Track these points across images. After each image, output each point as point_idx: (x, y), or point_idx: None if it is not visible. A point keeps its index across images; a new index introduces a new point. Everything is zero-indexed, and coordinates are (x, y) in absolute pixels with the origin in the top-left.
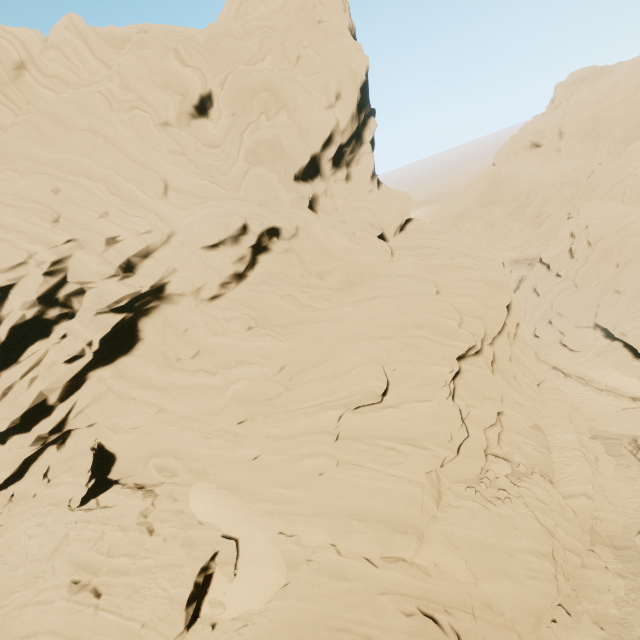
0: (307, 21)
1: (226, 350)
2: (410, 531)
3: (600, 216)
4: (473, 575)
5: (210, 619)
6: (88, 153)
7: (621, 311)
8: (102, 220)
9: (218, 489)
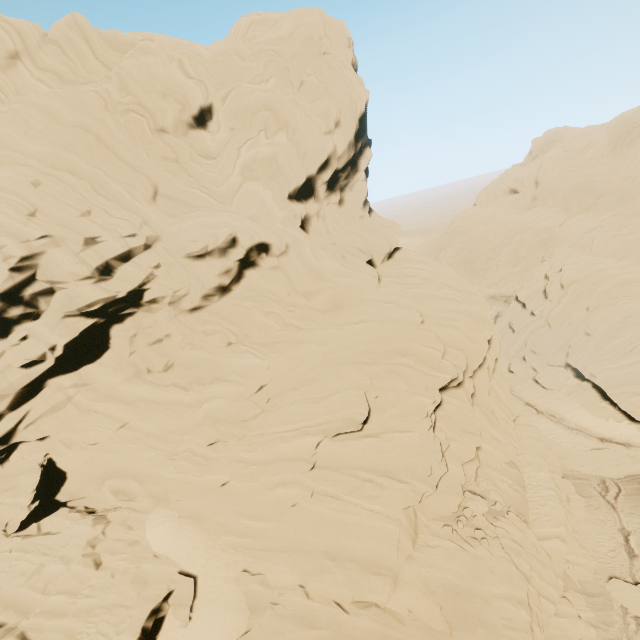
0: (313, 51)
1: (202, 365)
2: (385, 572)
3: (572, 261)
4: (448, 623)
5: None
6: (76, 150)
7: (590, 353)
8: (83, 219)
9: (179, 517)
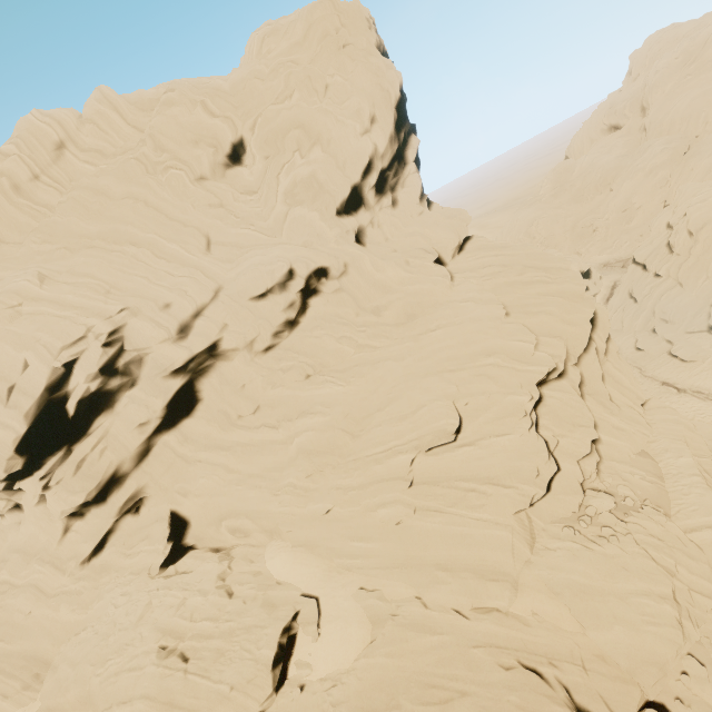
0: (331, 48)
1: (286, 402)
2: (502, 578)
3: (700, 199)
4: (579, 623)
5: (298, 681)
6: (131, 220)
7: None
8: (151, 285)
9: (293, 547)
